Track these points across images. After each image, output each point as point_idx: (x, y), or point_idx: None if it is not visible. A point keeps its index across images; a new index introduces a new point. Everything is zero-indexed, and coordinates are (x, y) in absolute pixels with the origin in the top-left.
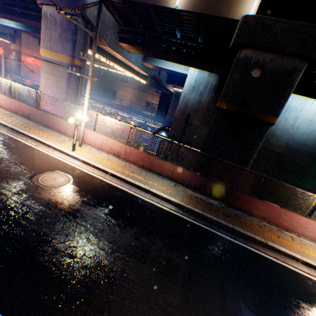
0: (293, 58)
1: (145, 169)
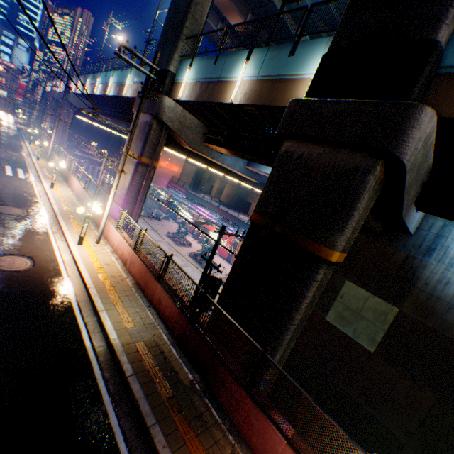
0: (352, 150)
1: (140, 289)
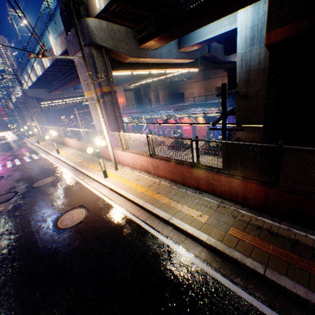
0: None
1: (178, 184)
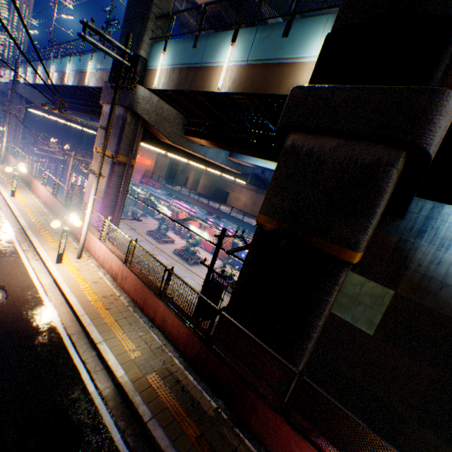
0: (371, 142)
1: (138, 307)
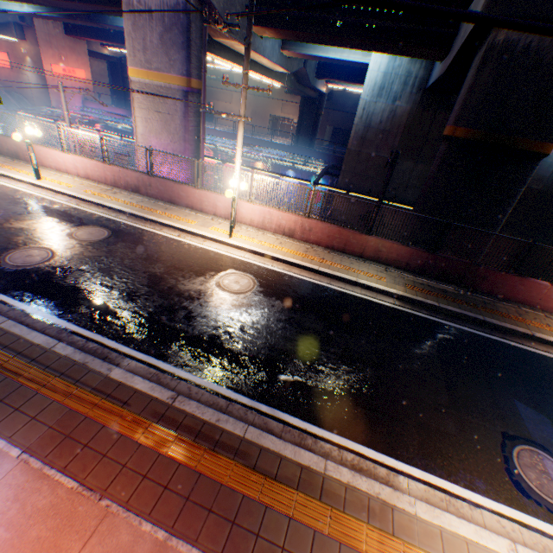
0: None
1: (336, 251)
